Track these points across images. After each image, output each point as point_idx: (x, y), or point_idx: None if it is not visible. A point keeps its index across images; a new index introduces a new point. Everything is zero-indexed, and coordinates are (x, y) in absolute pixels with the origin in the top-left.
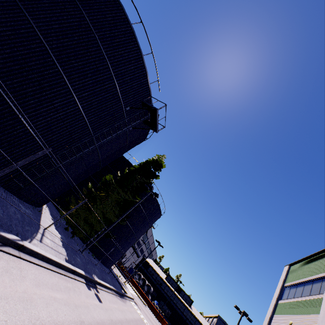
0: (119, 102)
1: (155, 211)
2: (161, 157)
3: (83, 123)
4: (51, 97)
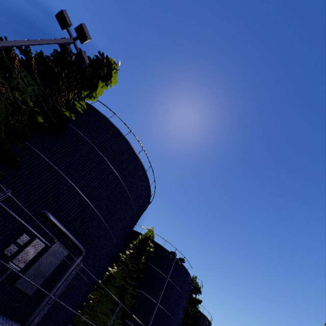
0: (181, 295)
1: (207, 325)
2: (194, 279)
3: (174, 323)
4: (164, 325)
